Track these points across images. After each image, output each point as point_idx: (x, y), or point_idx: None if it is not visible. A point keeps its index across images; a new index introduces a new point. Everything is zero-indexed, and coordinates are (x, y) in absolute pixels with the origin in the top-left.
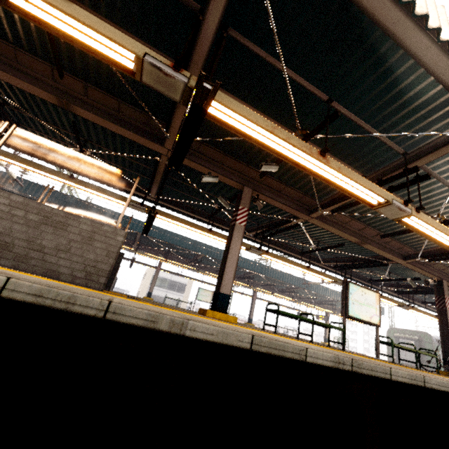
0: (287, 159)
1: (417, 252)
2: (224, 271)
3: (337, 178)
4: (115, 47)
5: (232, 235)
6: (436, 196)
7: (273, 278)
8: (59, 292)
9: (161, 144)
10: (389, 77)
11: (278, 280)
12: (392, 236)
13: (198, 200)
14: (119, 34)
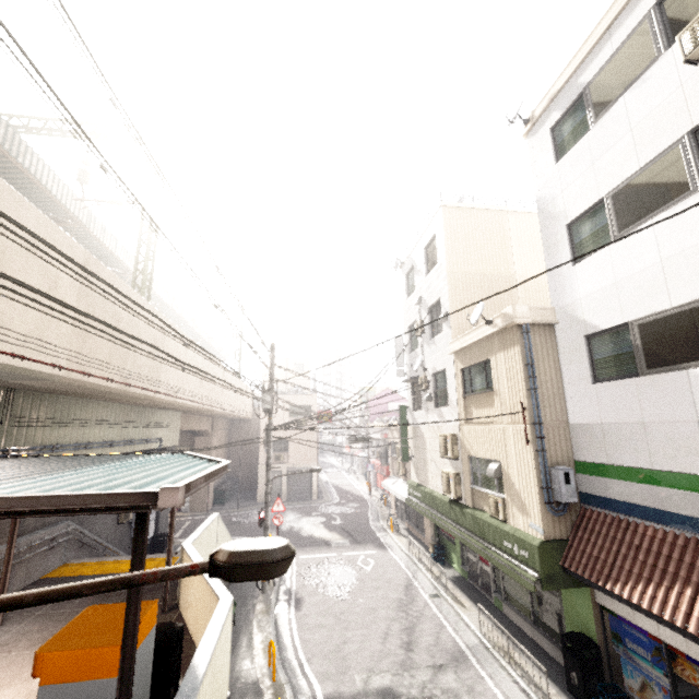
0: None
1: None
2: None
3: None
4: None
5: None
6: None
7: None
8: None
9: None
10: None
11: None
12: None
13: None
14: None
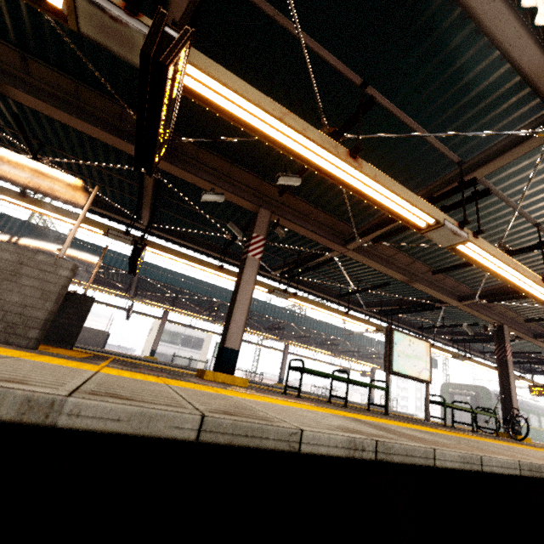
0: (306, 162)
1: (474, 292)
2: (230, 318)
3: (373, 191)
4: None
5: (243, 271)
6: (497, 221)
7: (309, 329)
8: None
9: None
10: (441, 52)
11: (314, 331)
12: (445, 271)
13: (206, 230)
14: None
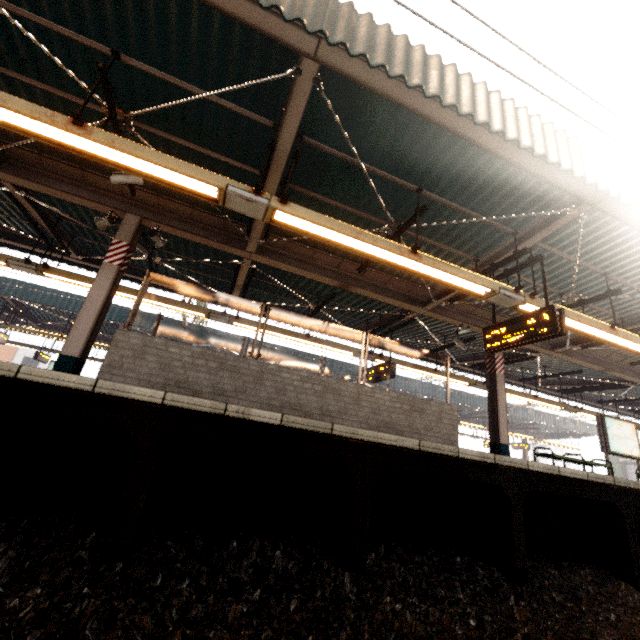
0: (579, 332)
1: None
2: (498, 422)
3: (618, 340)
4: (479, 287)
5: (496, 385)
6: None
7: (458, 403)
8: (599, 475)
9: (418, 304)
10: None
11: (463, 405)
12: None
13: (407, 335)
14: (484, 279)
